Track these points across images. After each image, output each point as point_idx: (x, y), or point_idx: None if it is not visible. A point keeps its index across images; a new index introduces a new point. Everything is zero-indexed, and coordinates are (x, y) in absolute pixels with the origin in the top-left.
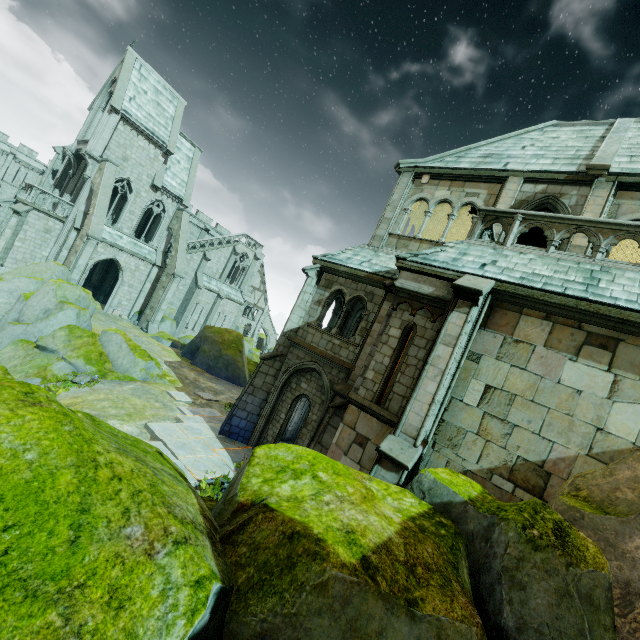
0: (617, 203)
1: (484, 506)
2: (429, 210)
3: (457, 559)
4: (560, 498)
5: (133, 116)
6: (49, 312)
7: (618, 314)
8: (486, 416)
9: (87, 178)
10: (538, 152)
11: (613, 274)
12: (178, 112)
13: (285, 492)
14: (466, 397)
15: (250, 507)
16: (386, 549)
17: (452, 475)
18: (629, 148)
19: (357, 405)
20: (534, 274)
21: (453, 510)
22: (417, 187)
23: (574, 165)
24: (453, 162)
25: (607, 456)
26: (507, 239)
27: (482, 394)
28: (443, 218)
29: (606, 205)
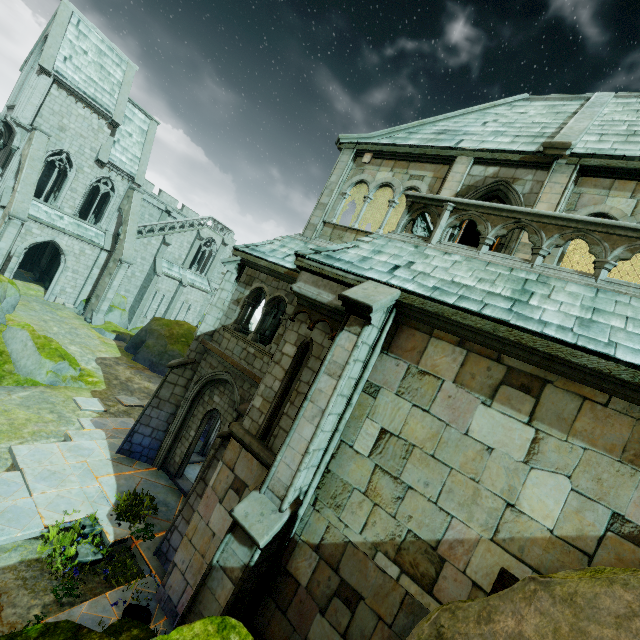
0: (578, 192)
1: None
2: (368, 195)
3: None
4: None
5: (68, 79)
6: None
7: (545, 347)
8: (377, 471)
9: (15, 149)
10: (499, 129)
11: (551, 286)
12: (127, 78)
13: None
14: (357, 442)
15: None
16: None
17: None
18: (602, 125)
19: (238, 440)
20: (452, 283)
21: None
22: (358, 167)
23: (535, 144)
24: (402, 138)
25: (516, 545)
26: (433, 234)
27: (376, 440)
28: None
29: (564, 194)
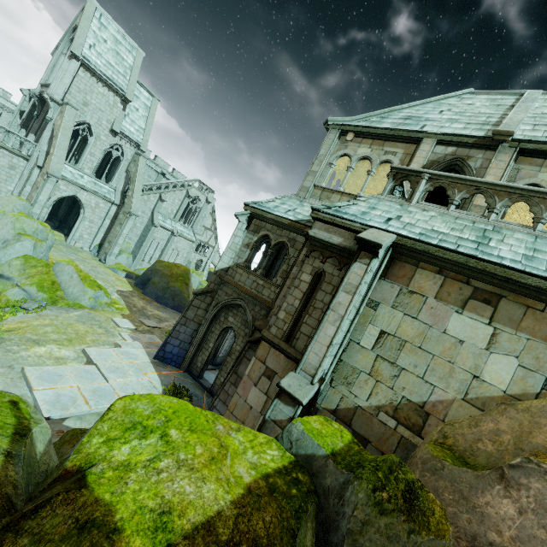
0: (517, 168)
1: (345, 460)
2: (351, 166)
3: (300, 524)
4: (426, 446)
5: (93, 63)
6: (7, 242)
7: (502, 272)
8: (378, 359)
9: (49, 120)
10: (453, 117)
11: (503, 234)
12: (136, 62)
13: (121, 456)
14: (363, 340)
15: (75, 474)
16: (207, 529)
17: (324, 424)
18: (534, 117)
19: (268, 342)
20: (432, 230)
21: (315, 463)
22: (342, 144)
23: (483, 130)
24: (376, 122)
25: (480, 401)
26: (413, 196)
27: (377, 338)
28: (366, 174)
29: (507, 169)
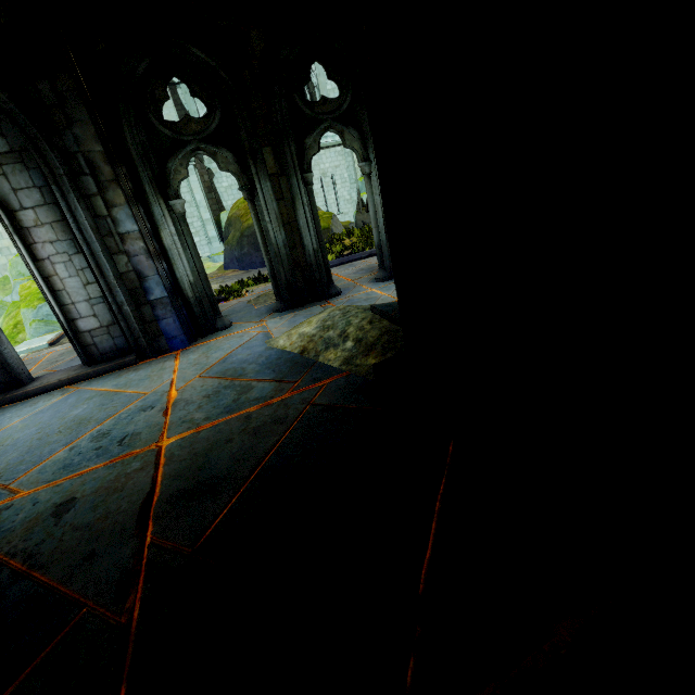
0: None
1: None
2: None
3: None
4: None
5: None
6: None
7: None
8: None
9: None
10: None
11: None
12: None
13: None
14: None
15: None
16: None
17: None
18: None
19: None
20: None
21: None
22: None
23: None
24: None
25: None
26: None
27: None
28: None
29: None
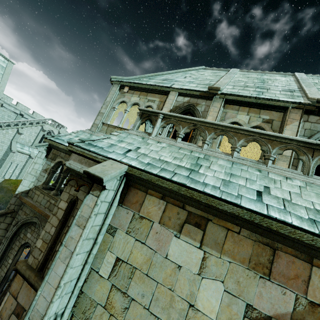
0: (225, 111)
1: None
2: (126, 109)
3: None
4: None
5: None
6: None
7: (205, 200)
8: (113, 289)
9: None
10: (191, 80)
11: (211, 161)
12: None
13: None
14: (101, 269)
15: None
16: None
17: None
18: (234, 82)
19: (21, 275)
20: (159, 160)
21: None
22: (121, 94)
23: (206, 88)
24: (145, 81)
25: None
26: (153, 131)
27: (113, 266)
28: None
29: (219, 112)
